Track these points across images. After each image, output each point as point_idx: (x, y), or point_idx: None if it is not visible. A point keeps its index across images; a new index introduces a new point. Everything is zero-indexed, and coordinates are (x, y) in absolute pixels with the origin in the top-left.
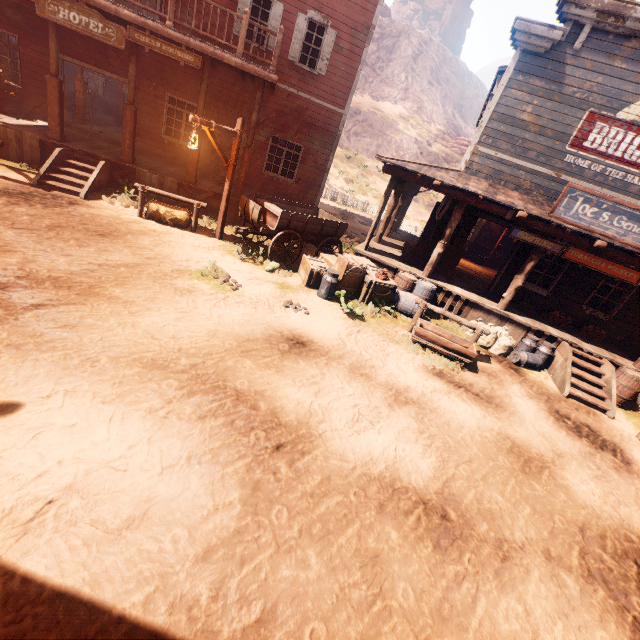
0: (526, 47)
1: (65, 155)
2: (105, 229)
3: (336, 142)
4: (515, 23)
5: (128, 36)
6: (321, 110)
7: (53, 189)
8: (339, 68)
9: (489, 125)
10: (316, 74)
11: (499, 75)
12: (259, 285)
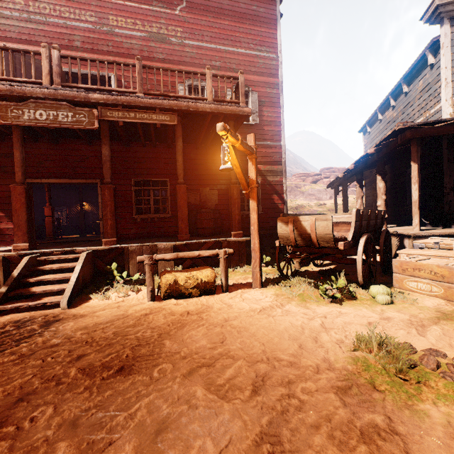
0: (453, 13)
1: (35, 263)
2: (119, 349)
3: (284, 167)
4: (436, 1)
5: (100, 116)
6: (264, 148)
7: (18, 312)
8: (267, 115)
9: None
10: (252, 124)
11: (428, 49)
12: (452, 337)
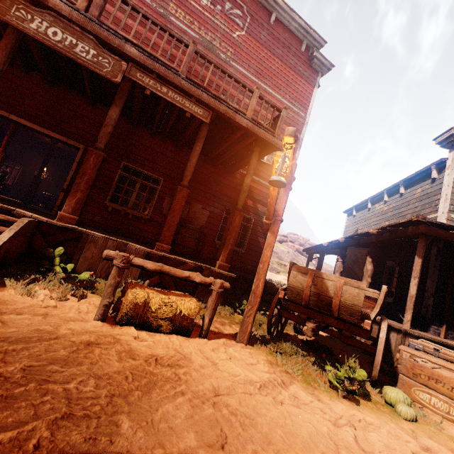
0: None
1: None
2: (25, 418)
3: None
4: (452, 130)
5: (127, 72)
6: (267, 190)
7: None
8: None
9: (452, 197)
10: (265, 163)
11: (435, 165)
12: None
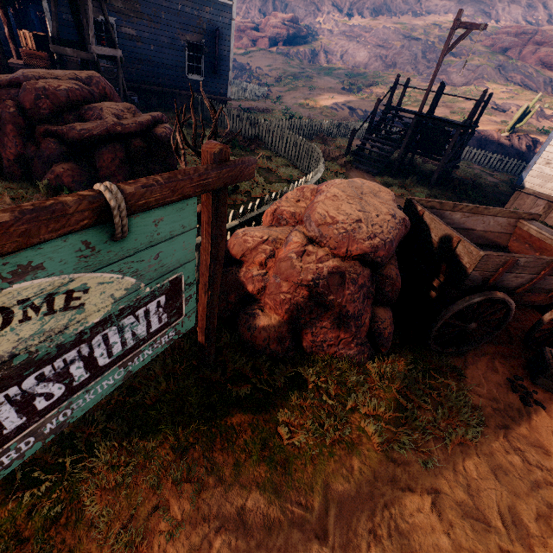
0: None
1: None
2: None
3: None
4: None
5: None
6: None
7: None
8: None
9: None
10: None
11: None
12: None
